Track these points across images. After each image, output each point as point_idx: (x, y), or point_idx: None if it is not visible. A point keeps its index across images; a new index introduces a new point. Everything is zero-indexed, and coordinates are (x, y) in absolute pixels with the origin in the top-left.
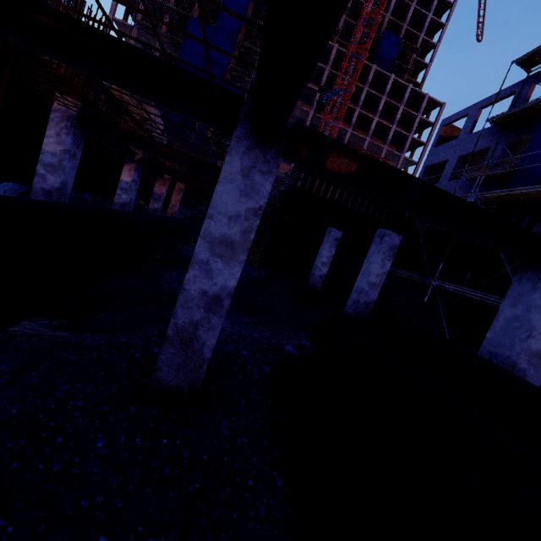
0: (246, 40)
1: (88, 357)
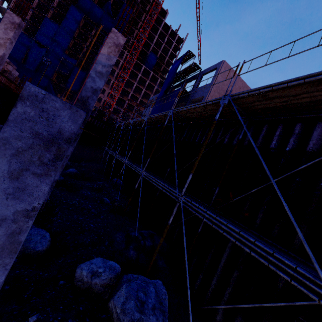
0: (80, 36)
1: None
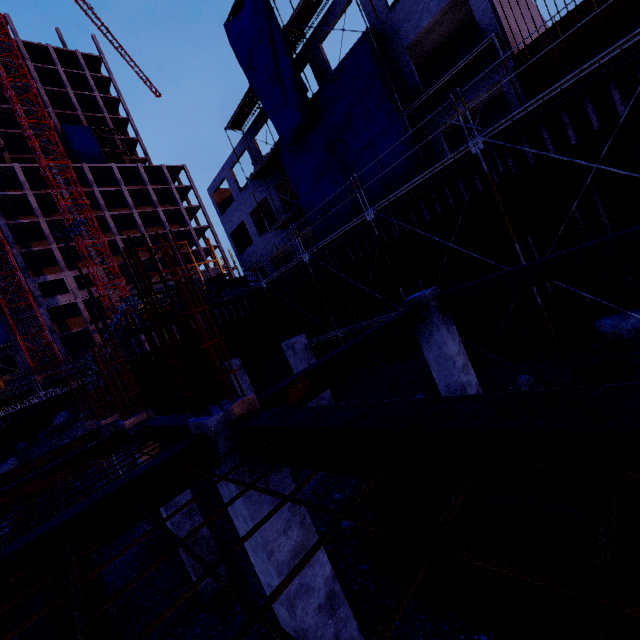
0: None
1: None
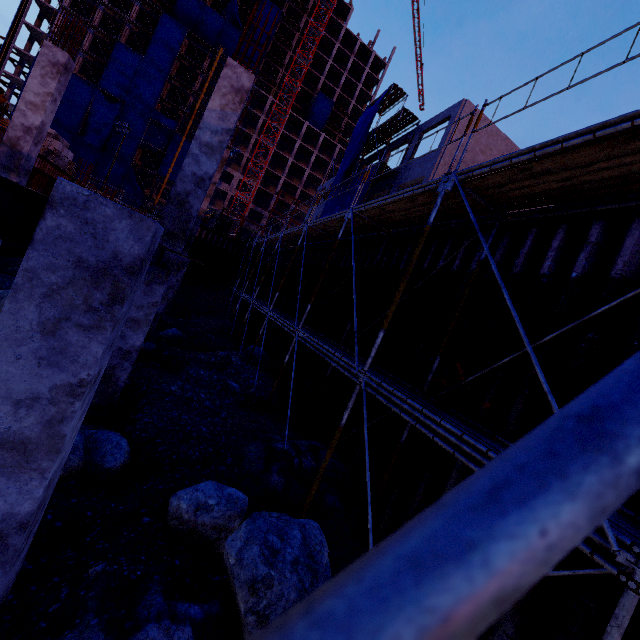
0: (181, 73)
1: (2, 274)
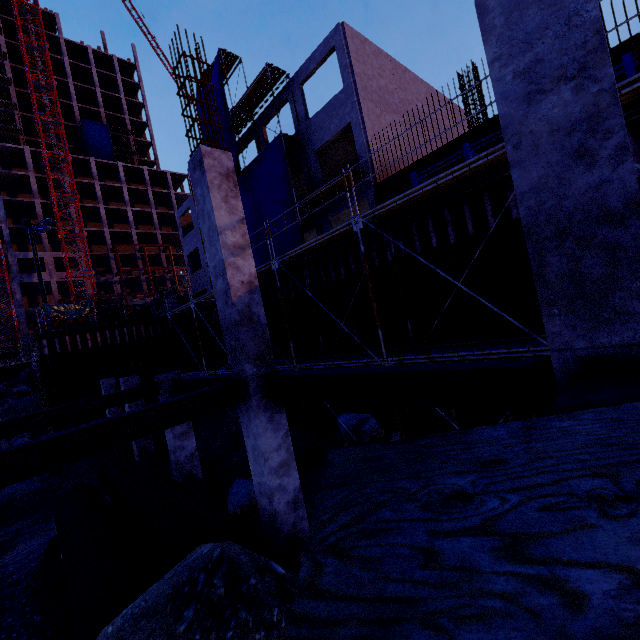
0: None
1: None
